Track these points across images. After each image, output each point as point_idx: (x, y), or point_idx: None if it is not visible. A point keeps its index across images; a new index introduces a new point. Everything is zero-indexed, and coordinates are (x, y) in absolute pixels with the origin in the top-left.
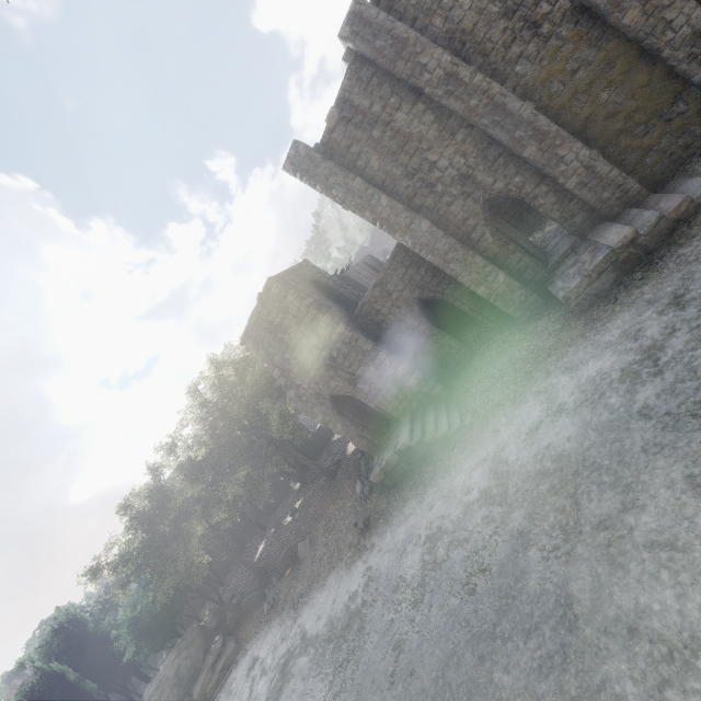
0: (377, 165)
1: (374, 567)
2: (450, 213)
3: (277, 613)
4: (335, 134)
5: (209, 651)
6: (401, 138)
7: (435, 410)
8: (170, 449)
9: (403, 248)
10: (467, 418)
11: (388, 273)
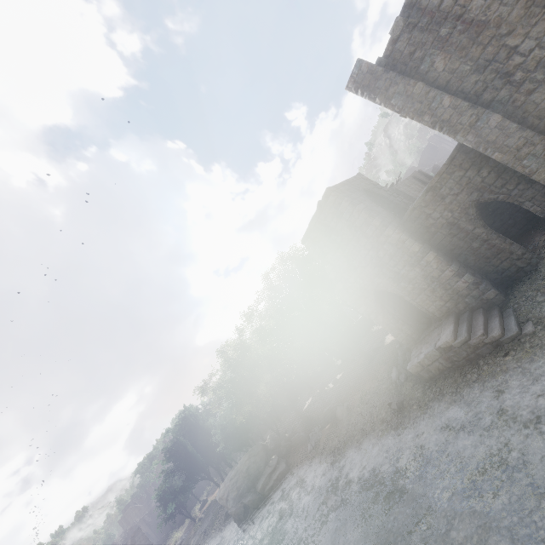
0: (441, 66)
1: (404, 446)
2: (530, 102)
3: (317, 455)
4: (399, 43)
5: (268, 463)
6: (474, 29)
7: (485, 314)
8: (249, 317)
9: (463, 149)
10: (527, 327)
11: (443, 177)
